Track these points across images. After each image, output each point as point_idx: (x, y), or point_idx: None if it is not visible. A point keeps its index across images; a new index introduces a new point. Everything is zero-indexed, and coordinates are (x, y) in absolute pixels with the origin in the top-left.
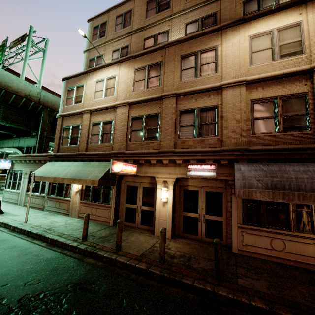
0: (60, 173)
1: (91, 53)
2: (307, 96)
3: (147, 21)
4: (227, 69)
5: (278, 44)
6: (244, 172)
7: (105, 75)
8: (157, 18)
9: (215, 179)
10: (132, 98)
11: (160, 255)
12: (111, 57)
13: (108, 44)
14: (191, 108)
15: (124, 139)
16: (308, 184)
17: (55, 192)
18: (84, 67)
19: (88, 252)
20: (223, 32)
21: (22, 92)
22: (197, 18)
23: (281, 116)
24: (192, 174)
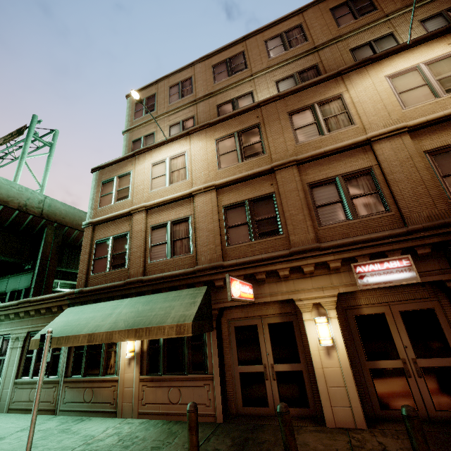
0: (100, 324)
1: (135, 133)
2: None
3: (217, 86)
4: (368, 118)
5: (434, 79)
6: None
7: (166, 154)
8: (231, 81)
9: (410, 286)
10: (219, 178)
11: None
12: (169, 134)
13: (161, 118)
14: (327, 177)
15: (217, 243)
16: None
17: (81, 368)
18: (125, 151)
19: None
20: (344, 77)
21: (14, 201)
22: (290, 73)
23: None
24: (370, 283)
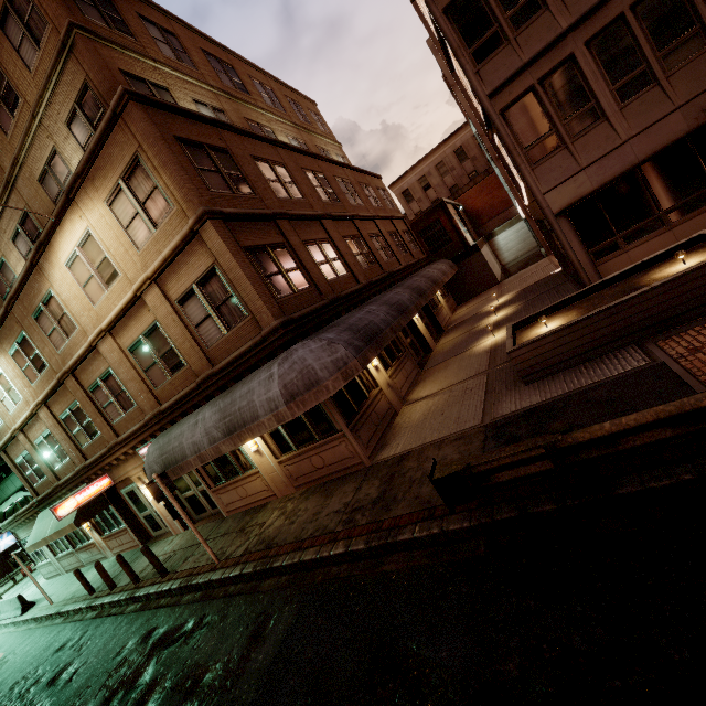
0: (47, 529)
1: None
2: (160, 324)
3: None
4: (81, 319)
5: (94, 268)
6: (150, 456)
7: None
8: None
9: None
10: (38, 394)
11: (130, 578)
12: None
13: None
14: (94, 381)
15: (75, 449)
16: (179, 453)
17: (77, 541)
18: None
19: (89, 607)
20: (40, 266)
21: None
22: (15, 226)
23: (159, 358)
24: None
